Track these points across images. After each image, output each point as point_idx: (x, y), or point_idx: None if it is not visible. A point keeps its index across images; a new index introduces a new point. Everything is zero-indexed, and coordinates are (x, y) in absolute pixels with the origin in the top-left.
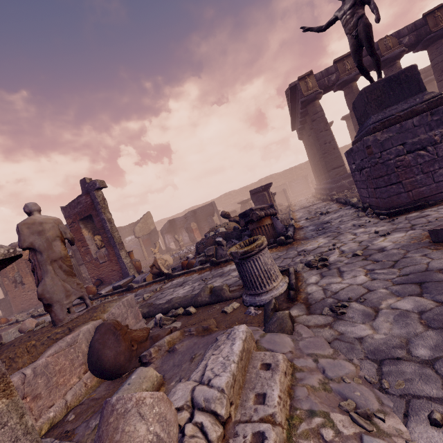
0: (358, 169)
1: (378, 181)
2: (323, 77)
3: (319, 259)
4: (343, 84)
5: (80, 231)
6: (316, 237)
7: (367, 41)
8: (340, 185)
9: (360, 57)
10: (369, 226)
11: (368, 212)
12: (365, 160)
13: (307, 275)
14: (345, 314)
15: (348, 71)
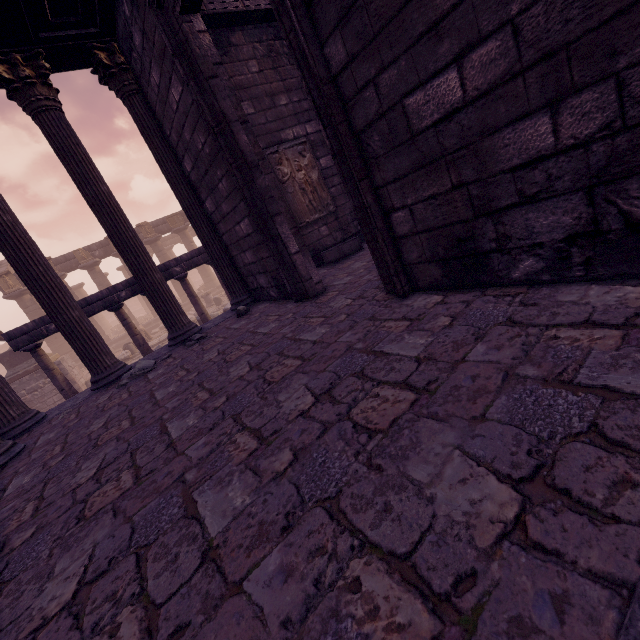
0: None
1: None
2: None
3: None
4: None
5: None
6: None
7: None
8: None
9: None
10: None
11: None
12: None
13: None
14: None
15: None
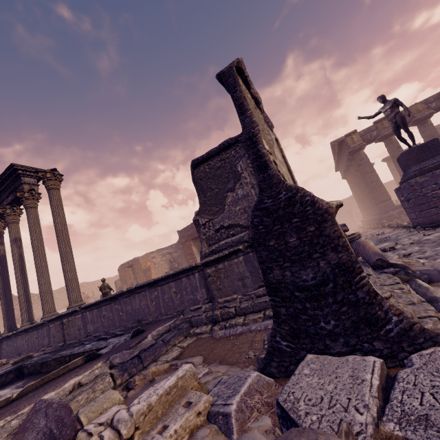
0: (406, 200)
1: (421, 206)
2: (366, 134)
3: (389, 248)
4: (383, 138)
5: (191, 247)
6: (381, 243)
7: (403, 125)
8: (389, 215)
9: (399, 133)
10: (419, 234)
11: (417, 228)
12: (410, 194)
13: (384, 253)
14: (411, 255)
15: (386, 129)
